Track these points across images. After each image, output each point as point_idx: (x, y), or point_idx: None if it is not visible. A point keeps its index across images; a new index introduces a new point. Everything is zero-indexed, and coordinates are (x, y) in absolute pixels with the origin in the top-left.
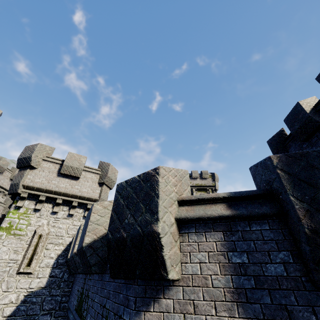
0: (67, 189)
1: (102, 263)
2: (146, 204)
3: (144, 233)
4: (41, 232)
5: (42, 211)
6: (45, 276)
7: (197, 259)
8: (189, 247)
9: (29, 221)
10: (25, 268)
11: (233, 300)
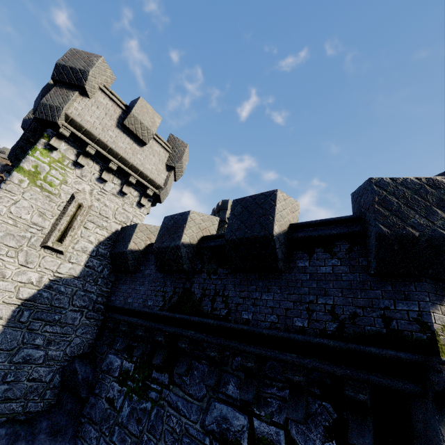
0: (127, 153)
1: (284, 261)
2: None
3: None
4: (82, 200)
5: (85, 171)
6: (80, 263)
7: None
8: None
9: (65, 177)
10: (55, 243)
11: None
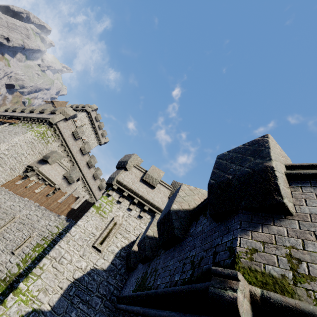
0: (144, 193)
1: (183, 231)
2: (254, 155)
3: (254, 170)
4: (117, 220)
5: (122, 205)
6: (108, 260)
7: (316, 204)
8: (304, 195)
9: (112, 209)
10: (98, 245)
11: None
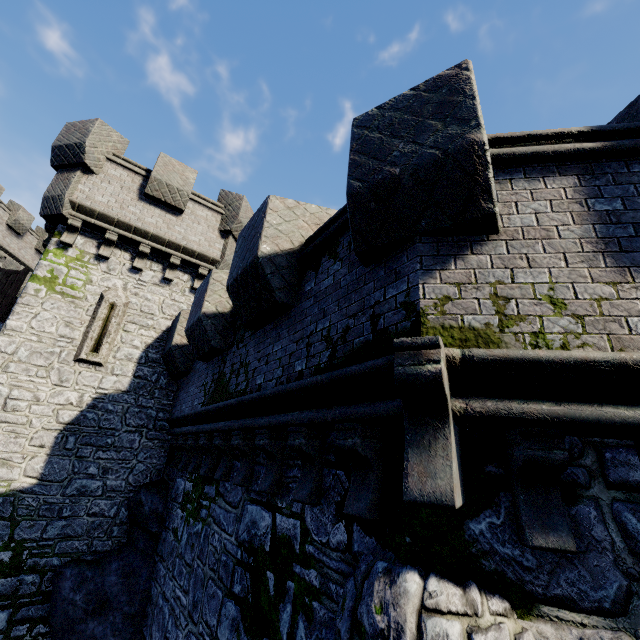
0: (160, 229)
1: (290, 292)
2: (443, 117)
3: (448, 152)
4: (114, 299)
5: (112, 263)
6: (127, 374)
7: (531, 210)
8: (515, 196)
9: (89, 276)
10: (90, 355)
11: (596, 251)
